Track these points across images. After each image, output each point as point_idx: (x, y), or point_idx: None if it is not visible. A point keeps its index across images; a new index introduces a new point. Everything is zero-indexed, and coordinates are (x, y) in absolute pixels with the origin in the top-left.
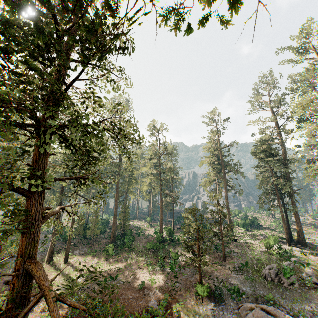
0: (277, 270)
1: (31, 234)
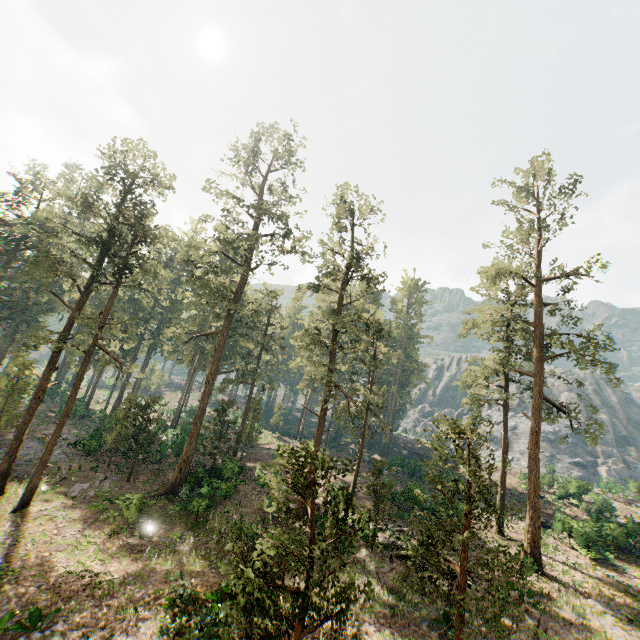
0: None
1: None
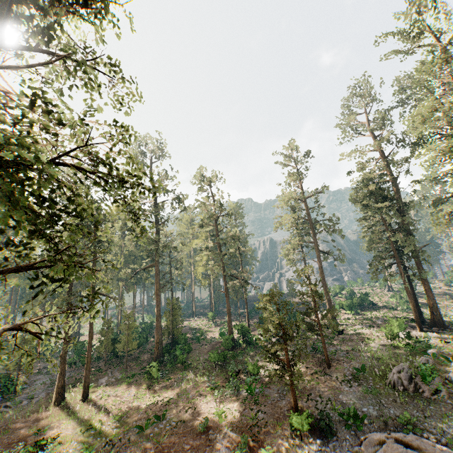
0: (410, 372)
1: None
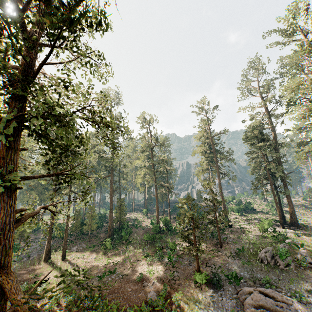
0: (273, 253)
1: (2, 241)
